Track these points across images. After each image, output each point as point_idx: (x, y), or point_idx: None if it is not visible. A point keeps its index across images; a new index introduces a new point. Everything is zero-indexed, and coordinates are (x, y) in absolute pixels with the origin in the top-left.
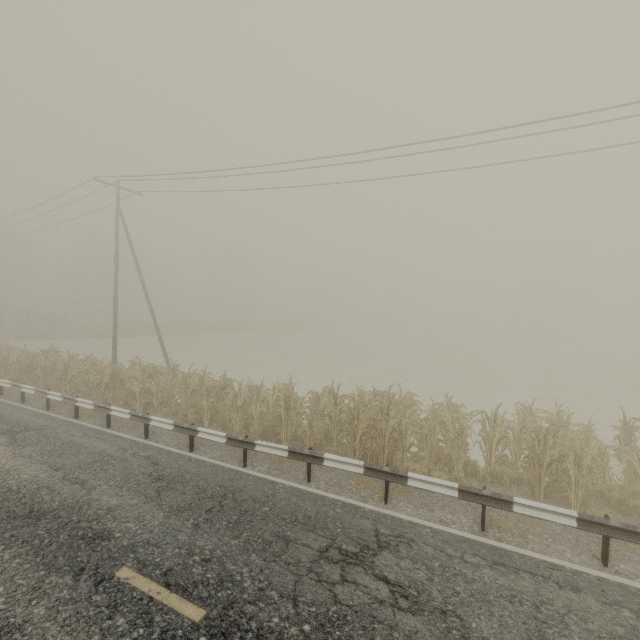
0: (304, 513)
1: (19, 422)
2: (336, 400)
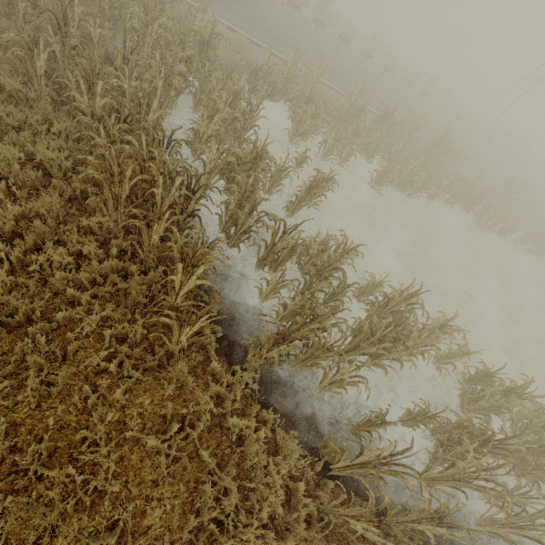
0: None
1: None
2: None
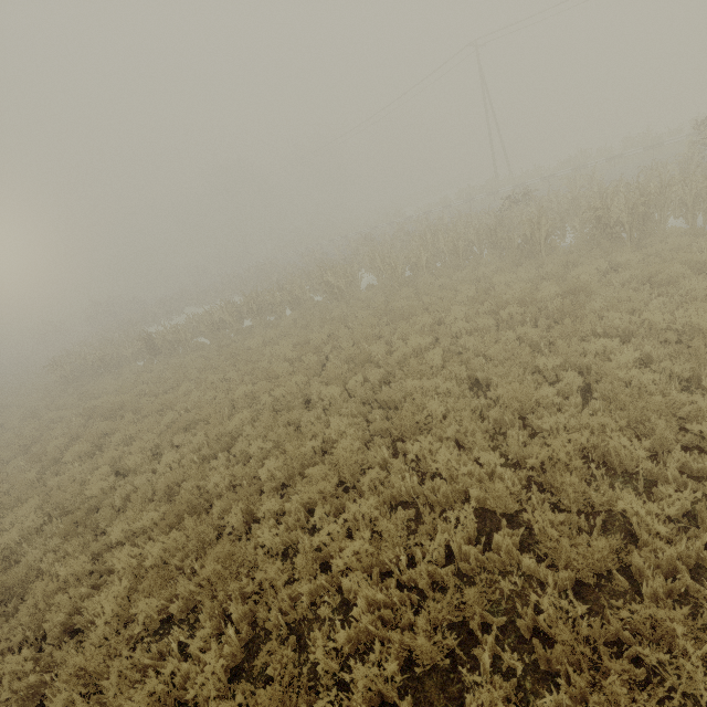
0: None
1: None
2: None
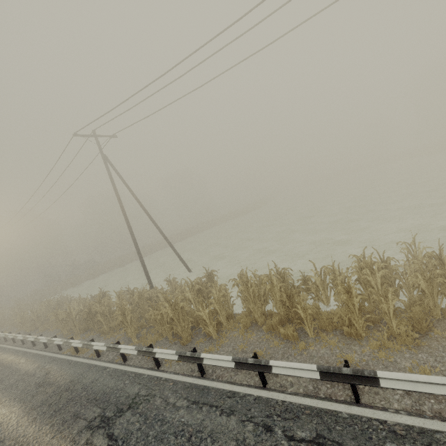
0: None
1: (107, 396)
2: None
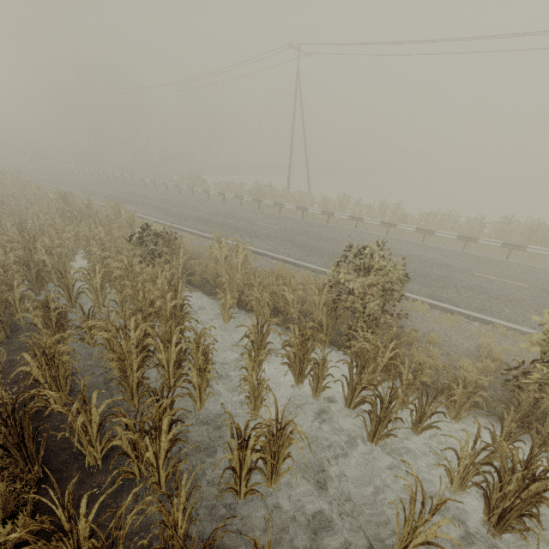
0: (526, 268)
1: (308, 223)
2: (509, 222)
